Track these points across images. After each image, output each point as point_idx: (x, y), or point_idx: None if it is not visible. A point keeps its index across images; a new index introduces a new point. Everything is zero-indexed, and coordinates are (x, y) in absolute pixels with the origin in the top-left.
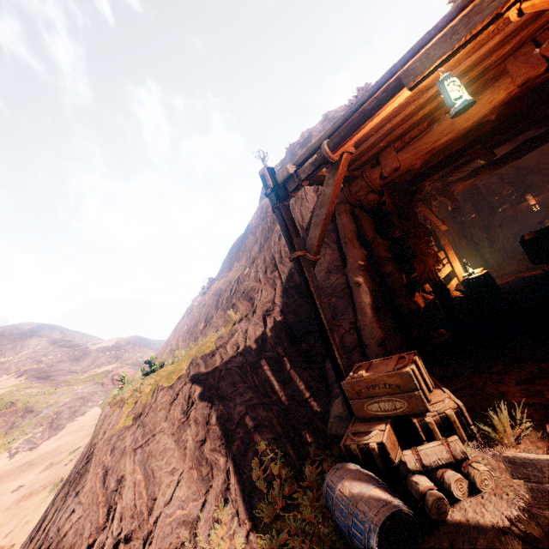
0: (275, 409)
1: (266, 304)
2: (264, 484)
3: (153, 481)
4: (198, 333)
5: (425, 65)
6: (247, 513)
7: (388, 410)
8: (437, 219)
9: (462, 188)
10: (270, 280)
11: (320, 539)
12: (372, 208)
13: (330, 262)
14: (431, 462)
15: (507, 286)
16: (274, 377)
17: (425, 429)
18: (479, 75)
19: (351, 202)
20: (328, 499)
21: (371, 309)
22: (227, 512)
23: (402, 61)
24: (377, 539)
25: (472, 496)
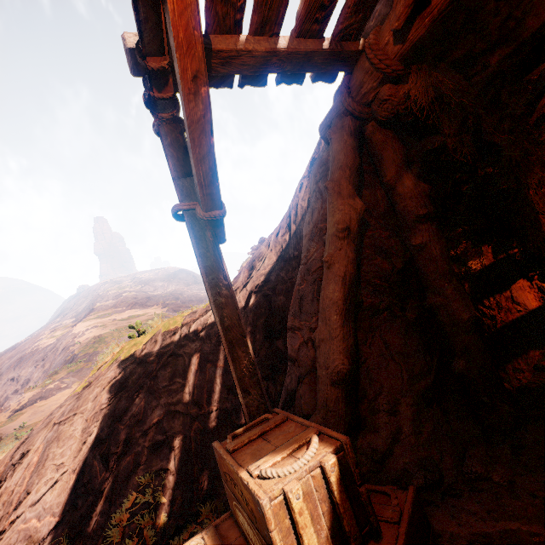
0: (196, 427)
1: (260, 277)
2: (117, 535)
3: (39, 470)
4: None
5: None
6: None
7: (252, 540)
8: None
9: None
10: (278, 246)
11: None
12: (420, 123)
13: (315, 223)
14: None
15: None
16: (222, 379)
17: None
18: None
19: (351, 111)
20: None
21: (338, 313)
22: None
23: None
24: None
25: None
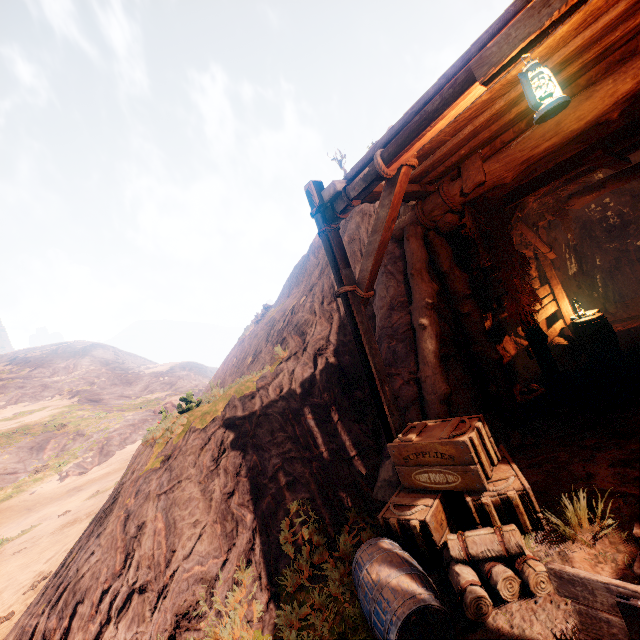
0: (315, 465)
1: (319, 341)
2: (292, 549)
3: (173, 532)
4: (245, 368)
5: (503, 51)
6: (271, 578)
7: (438, 483)
8: (542, 244)
9: (581, 205)
10: (327, 313)
11: (344, 619)
12: (453, 231)
13: (394, 297)
14: (478, 553)
15: (630, 334)
16: (319, 427)
17: (481, 510)
18: (597, 58)
19: (423, 224)
20: (355, 577)
21: (436, 358)
22: (248, 575)
23: (478, 44)
24: (398, 635)
25: (523, 598)
